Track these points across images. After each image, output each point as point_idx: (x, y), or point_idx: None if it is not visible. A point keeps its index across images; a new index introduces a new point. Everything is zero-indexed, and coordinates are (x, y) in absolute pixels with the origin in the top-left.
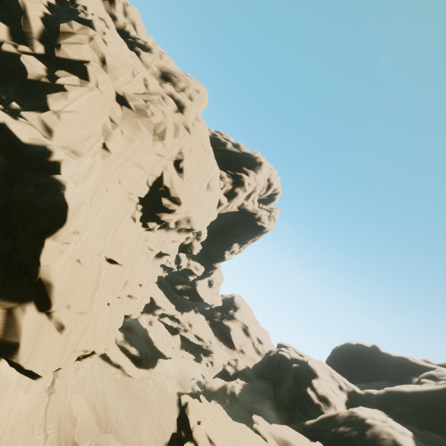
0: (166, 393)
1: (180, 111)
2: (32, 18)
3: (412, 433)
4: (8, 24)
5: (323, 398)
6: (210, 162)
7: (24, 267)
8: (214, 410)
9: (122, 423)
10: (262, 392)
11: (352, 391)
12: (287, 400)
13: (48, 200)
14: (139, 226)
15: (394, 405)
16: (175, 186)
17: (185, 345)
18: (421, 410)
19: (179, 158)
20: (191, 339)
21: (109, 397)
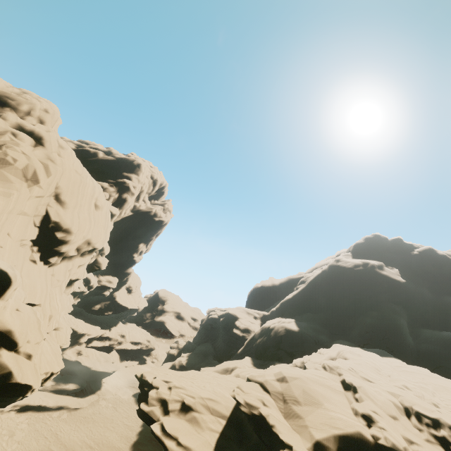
0: (121, 401)
1: (38, 143)
2: None
3: (296, 319)
4: None
5: (245, 330)
6: (90, 184)
7: None
8: (164, 370)
9: (88, 446)
10: (204, 352)
11: (263, 315)
12: (224, 346)
13: None
14: (41, 266)
15: (285, 310)
16: (65, 218)
17: (124, 357)
18: (299, 304)
19: (58, 192)
20: (129, 347)
21: (64, 436)
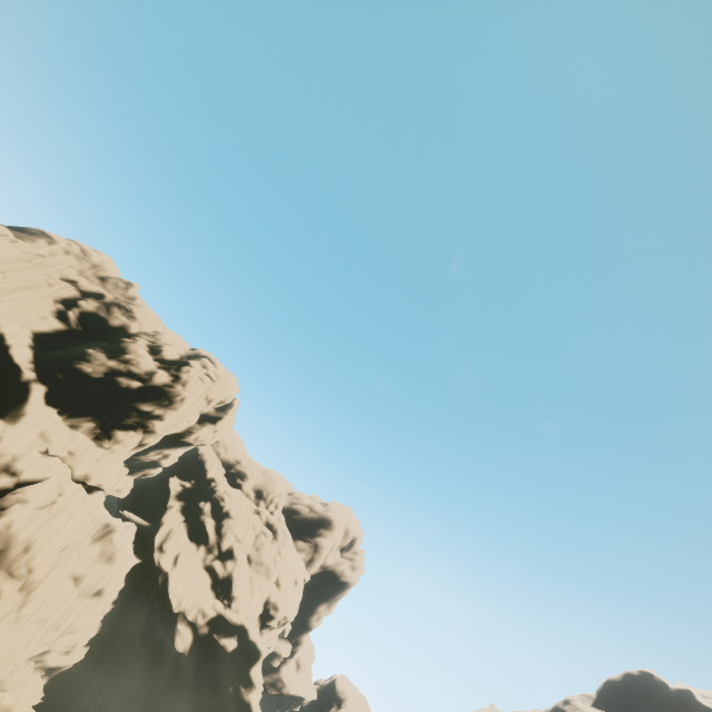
0: None
1: (275, 536)
2: (213, 536)
3: None
4: (203, 543)
5: None
6: (296, 565)
7: (247, 675)
8: None
9: None
10: None
11: None
12: None
13: (257, 648)
14: (259, 634)
15: None
16: (278, 598)
17: None
18: None
19: (279, 578)
20: None
21: None
